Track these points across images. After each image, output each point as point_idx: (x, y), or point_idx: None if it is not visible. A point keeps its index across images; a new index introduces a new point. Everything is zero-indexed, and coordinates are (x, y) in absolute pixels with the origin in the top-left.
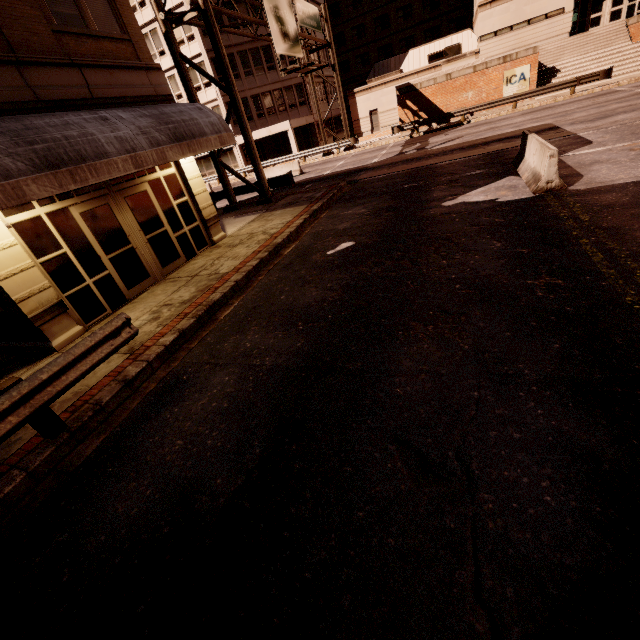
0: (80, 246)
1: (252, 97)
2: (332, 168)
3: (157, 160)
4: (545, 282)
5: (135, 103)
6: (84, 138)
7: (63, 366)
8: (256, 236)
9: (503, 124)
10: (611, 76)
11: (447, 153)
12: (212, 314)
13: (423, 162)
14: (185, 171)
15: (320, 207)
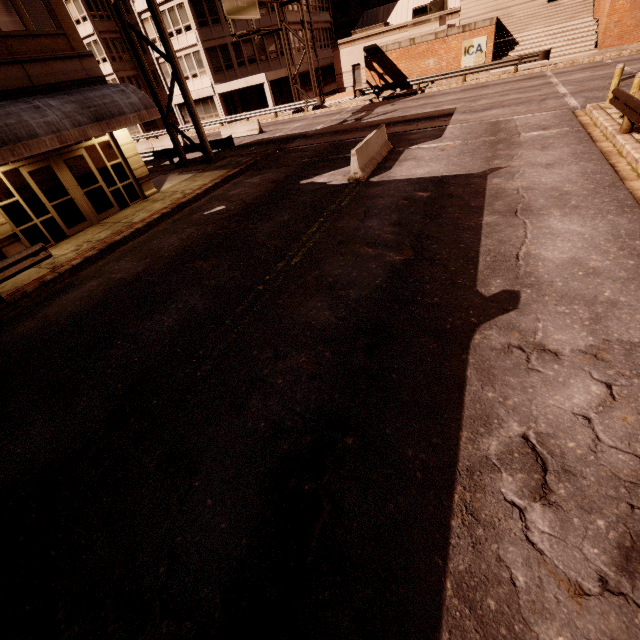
0: (29, 196)
1: (232, 44)
2: (286, 130)
3: (79, 137)
4: (273, 243)
5: (70, 86)
6: (20, 125)
7: (1, 268)
8: (175, 194)
9: (435, 101)
10: (549, 58)
11: (364, 129)
12: (113, 250)
13: (341, 136)
14: (117, 139)
15: (237, 173)
